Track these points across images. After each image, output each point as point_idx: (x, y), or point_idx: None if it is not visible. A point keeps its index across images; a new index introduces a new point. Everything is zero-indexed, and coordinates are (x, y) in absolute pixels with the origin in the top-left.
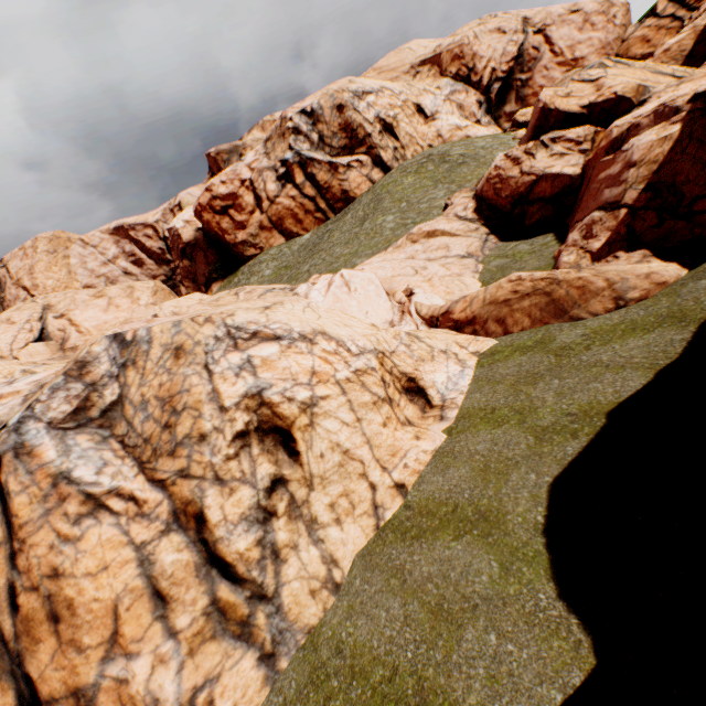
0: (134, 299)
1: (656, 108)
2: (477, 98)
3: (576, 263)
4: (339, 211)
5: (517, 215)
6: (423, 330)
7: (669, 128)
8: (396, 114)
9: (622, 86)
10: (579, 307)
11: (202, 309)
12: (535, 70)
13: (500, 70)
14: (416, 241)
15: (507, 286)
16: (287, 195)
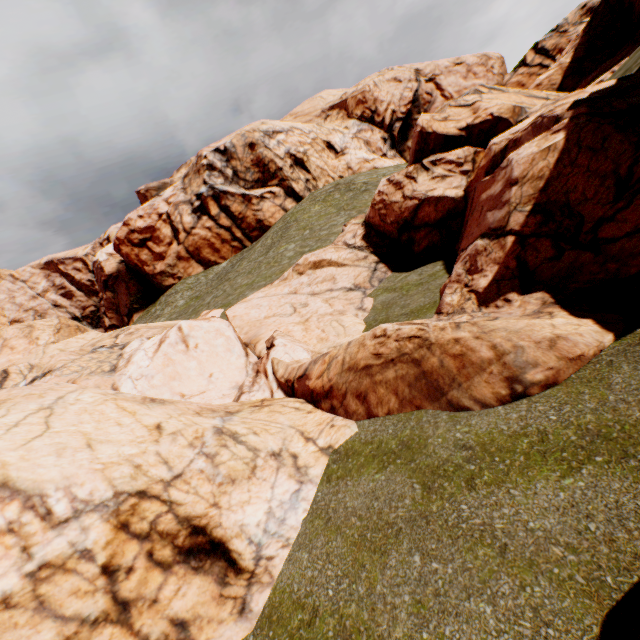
0: (32, 339)
1: (534, 120)
2: (381, 135)
3: (460, 306)
4: (255, 239)
5: (405, 241)
6: (265, 407)
7: (551, 138)
8: (306, 150)
9: (498, 107)
10: (460, 386)
11: (62, 360)
12: (430, 111)
13: (399, 111)
14: (302, 272)
15: (370, 344)
16: (203, 226)
